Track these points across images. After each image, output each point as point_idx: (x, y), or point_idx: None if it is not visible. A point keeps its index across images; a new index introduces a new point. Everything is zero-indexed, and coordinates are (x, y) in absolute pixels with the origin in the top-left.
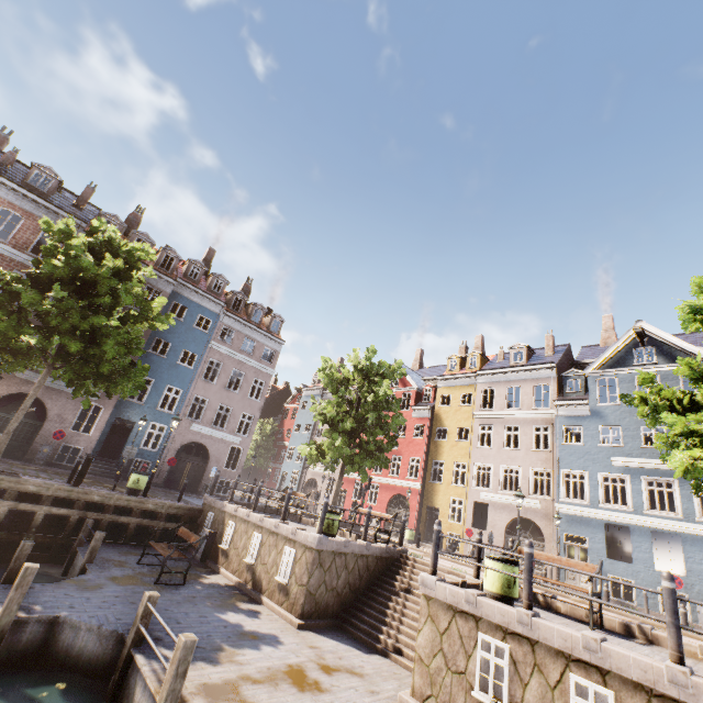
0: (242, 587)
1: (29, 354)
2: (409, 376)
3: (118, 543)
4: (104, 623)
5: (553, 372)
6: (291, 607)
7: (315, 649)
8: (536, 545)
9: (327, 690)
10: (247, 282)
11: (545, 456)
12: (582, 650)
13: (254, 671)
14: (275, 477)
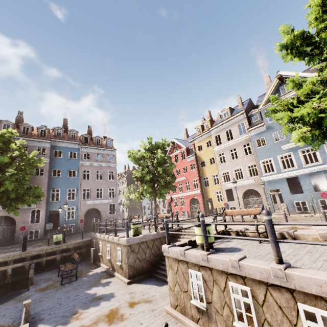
0: (108, 270)
1: None
2: (180, 143)
3: (54, 268)
4: (16, 320)
5: (244, 115)
6: (125, 275)
7: (132, 294)
8: (258, 199)
9: (126, 318)
10: (89, 128)
11: (251, 157)
12: (231, 268)
13: (88, 321)
14: (142, 208)
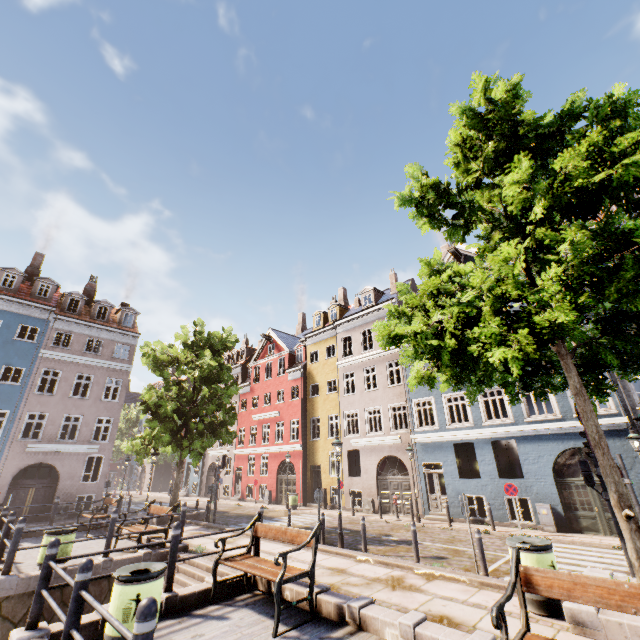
0: None
1: None
2: (281, 341)
3: None
4: None
5: None
6: None
7: None
8: (404, 480)
9: None
10: (91, 281)
11: (399, 390)
12: None
13: None
14: None
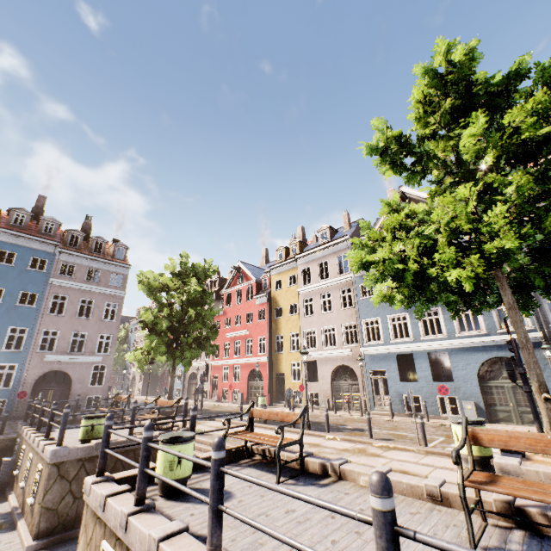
0: (13, 512)
1: None
2: (249, 271)
3: None
4: None
5: (348, 243)
6: (32, 529)
7: None
8: (353, 384)
9: None
10: (86, 220)
11: (351, 312)
12: None
13: None
14: None
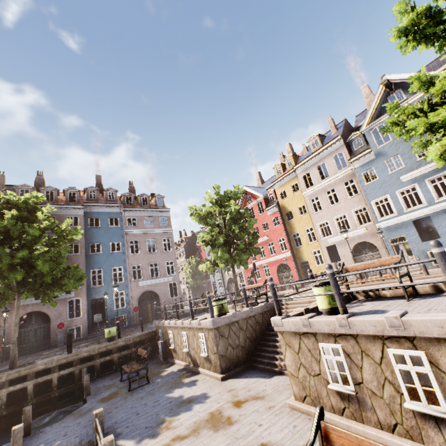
0: (187, 367)
1: (2, 292)
2: (255, 192)
3: (112, 372)
4: (84, 438)
5: (340, 143)
6: (215, 369)
7: (232, 391)
8: (374, 255)
9: (236, 421)
10: (130, 185)
11: (357, 198)
12: (390, 329)
13: (183, 430)
14: (211, 287)
